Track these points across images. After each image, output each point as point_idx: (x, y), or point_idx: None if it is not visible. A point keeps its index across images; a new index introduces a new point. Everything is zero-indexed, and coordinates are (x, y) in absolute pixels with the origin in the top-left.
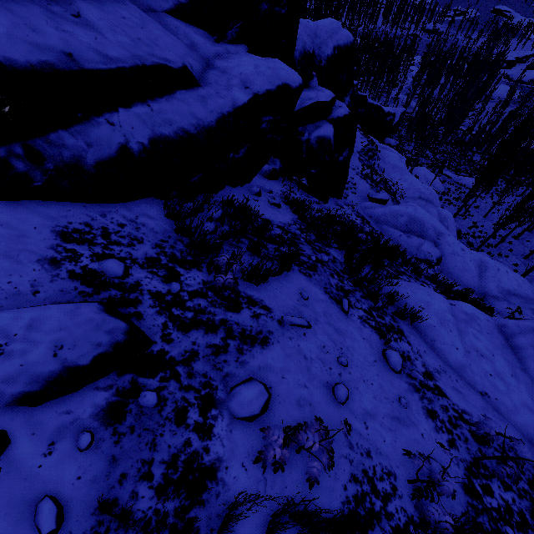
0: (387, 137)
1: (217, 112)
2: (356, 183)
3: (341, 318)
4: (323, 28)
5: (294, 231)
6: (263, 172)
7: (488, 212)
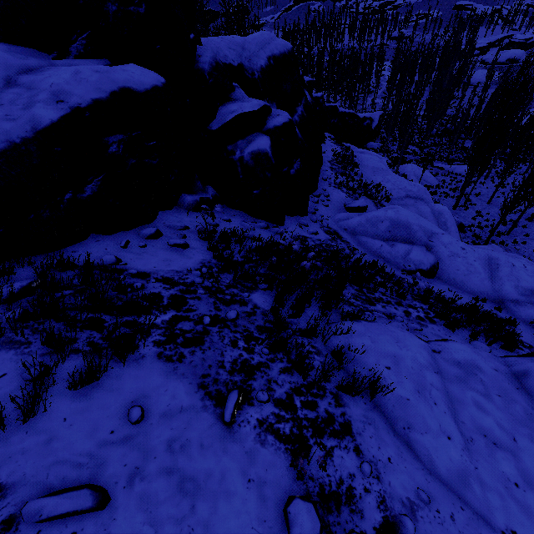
0: (369, 141)
1: (0, 140)
2: (329, 194)
3: (211, 441)
4: (252, 41)
5: (191, 280)
6: (185, 204)
7: (491, 197)
